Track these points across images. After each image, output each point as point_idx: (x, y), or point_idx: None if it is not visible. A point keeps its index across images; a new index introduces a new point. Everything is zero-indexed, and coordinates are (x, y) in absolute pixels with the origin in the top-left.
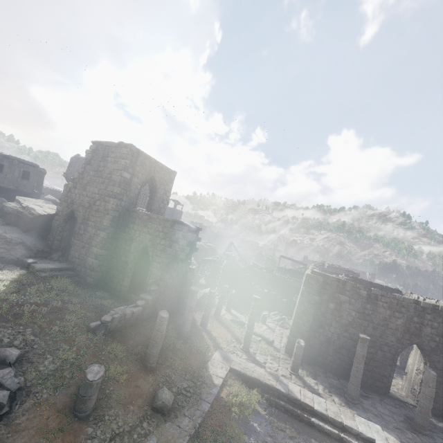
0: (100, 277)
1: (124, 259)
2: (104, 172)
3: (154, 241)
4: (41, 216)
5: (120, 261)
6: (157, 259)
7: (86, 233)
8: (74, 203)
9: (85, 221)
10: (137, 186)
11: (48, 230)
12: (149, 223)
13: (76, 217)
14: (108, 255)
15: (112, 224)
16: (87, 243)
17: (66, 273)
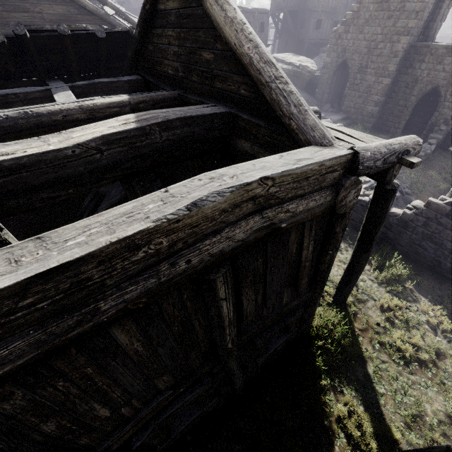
0: (374, 123)
1: (403, 103)
2: (393, 2)
3: (450, 79)
4: (314, 72)
5: (397, 105)
6: (451, 99)
7: (364, 82)
8: (346, 51)
9: (362, 70)
10: (428, 9)
11: (311, 84)
12: (447, 58)
13: (350, 66)
14: (384, 101)
15: (396, 68)
16: (365, 92)
17: (348, 122)
